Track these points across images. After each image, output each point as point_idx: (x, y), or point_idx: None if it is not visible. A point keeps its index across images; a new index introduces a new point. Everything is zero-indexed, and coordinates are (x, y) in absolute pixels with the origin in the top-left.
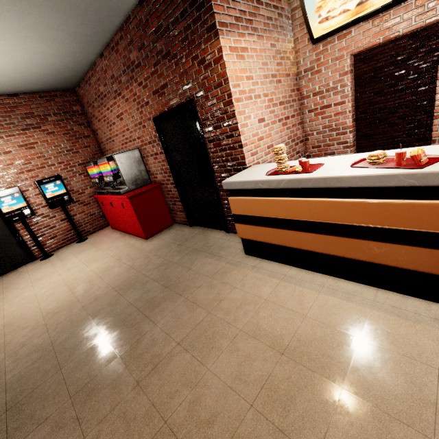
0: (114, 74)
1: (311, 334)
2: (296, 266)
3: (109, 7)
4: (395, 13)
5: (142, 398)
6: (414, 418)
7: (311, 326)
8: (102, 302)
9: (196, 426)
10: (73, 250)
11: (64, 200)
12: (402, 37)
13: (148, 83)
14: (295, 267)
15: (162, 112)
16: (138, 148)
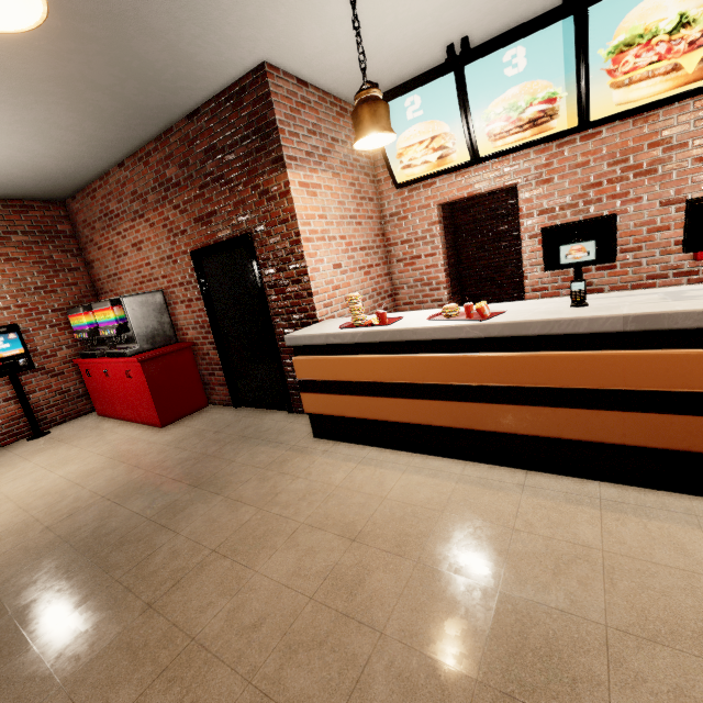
0: (138, 190)
1: (389, 515)
2: (379, 446)
3: (146, 116)
4: (475, 171)
5: (157, 621)
6: (484, 575)
7: (389, 508)
8: (84, 516)
9: (237, 634)
10: (20, 451)
11: (17, 366)
12: (499, 191)
13: (189, 207)
14: (378, 448)
15: (205, 245)
16: (162, 291)
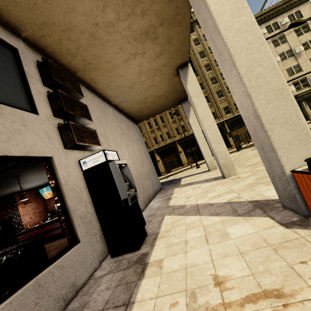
0: None
1: None
2: None
3: None
4: None
5: None
6: None
7: None
8: None
9: None
10: None
11: None
12: None
13: None
14: None
15: (1, 220)
16: None
